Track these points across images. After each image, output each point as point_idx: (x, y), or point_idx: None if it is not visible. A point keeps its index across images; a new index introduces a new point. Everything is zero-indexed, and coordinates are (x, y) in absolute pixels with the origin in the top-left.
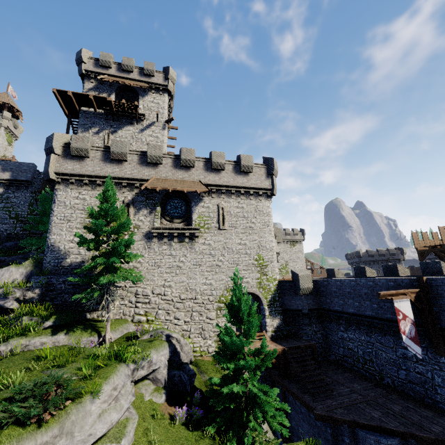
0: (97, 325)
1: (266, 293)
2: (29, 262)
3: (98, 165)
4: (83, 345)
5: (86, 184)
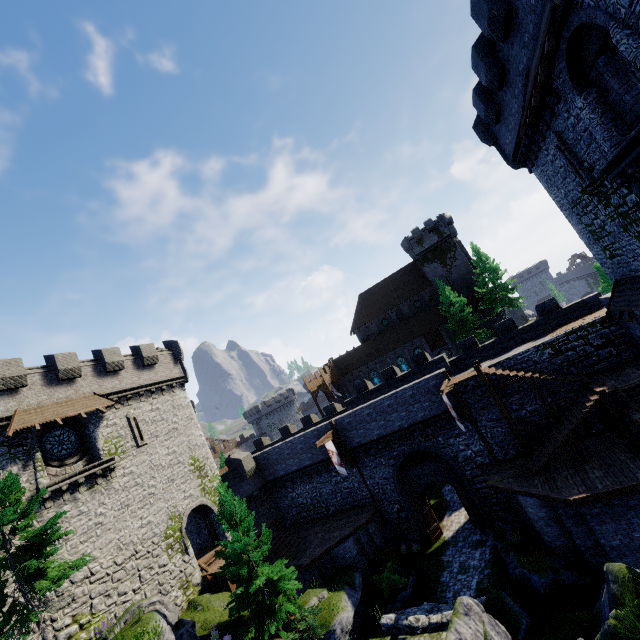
0: None
1: (214, 497)
2: None
3: None
4: None
5: None
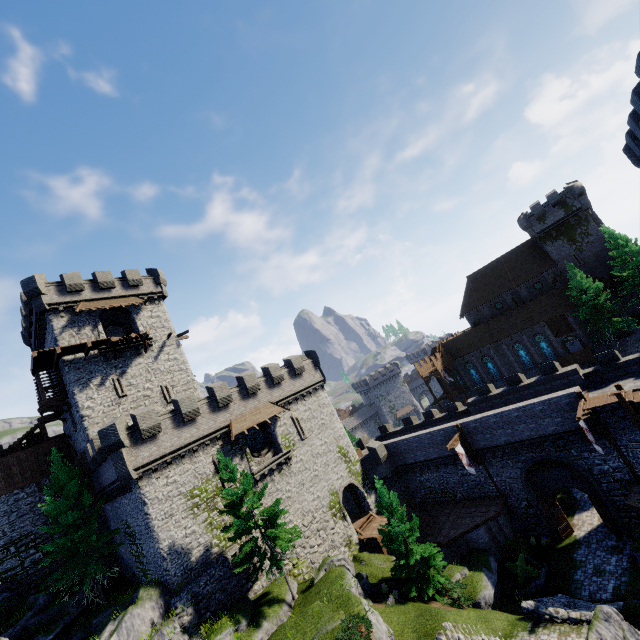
0: (272, 597)
1: (357, 477)
2: (145, 591)
3: (174, 435)
4: (285, 618)
5: (170, 463)
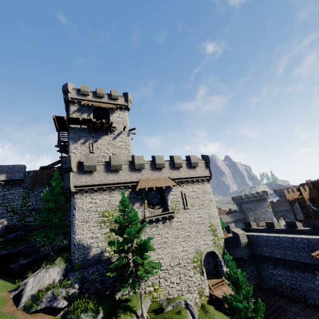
0: (129, 305)
1: (219, 249)
2: (59, 260)
3: (103, 175)
4: None
5: (96, 191)
